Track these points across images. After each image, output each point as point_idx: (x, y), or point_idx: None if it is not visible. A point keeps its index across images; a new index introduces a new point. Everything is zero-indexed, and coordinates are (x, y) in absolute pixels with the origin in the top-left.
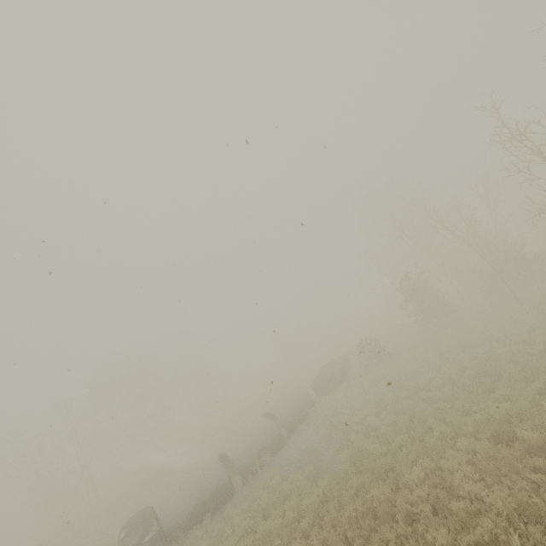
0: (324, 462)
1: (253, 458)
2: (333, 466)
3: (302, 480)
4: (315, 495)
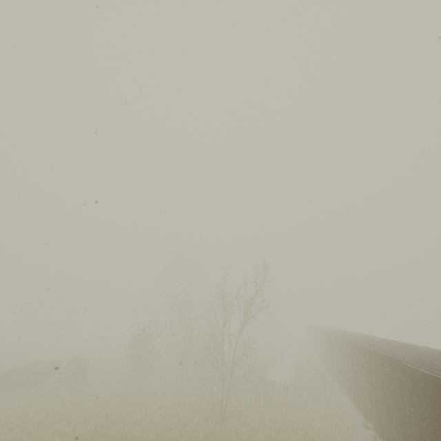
0: None
1: None
2: None
3: None
4: None
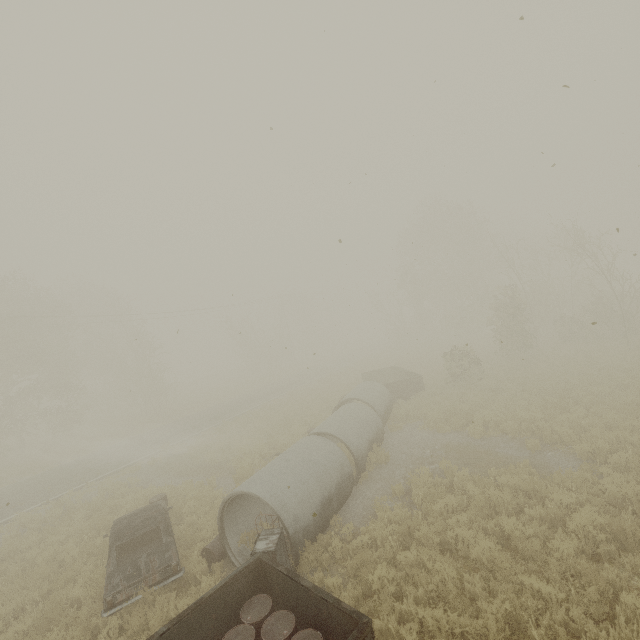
0: (521, 459)
1: (367, 449)
2: (550, 462)
3: (527, 474)
4: (634, 482)
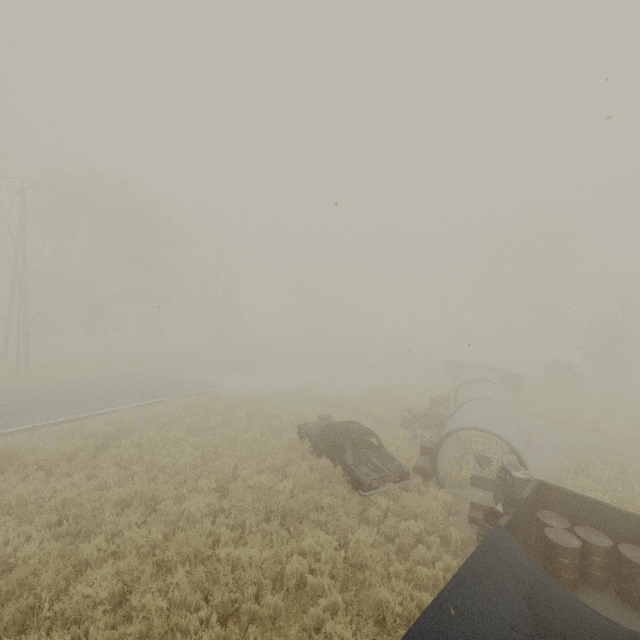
0: None
1: None
2: None
3: None
4: None
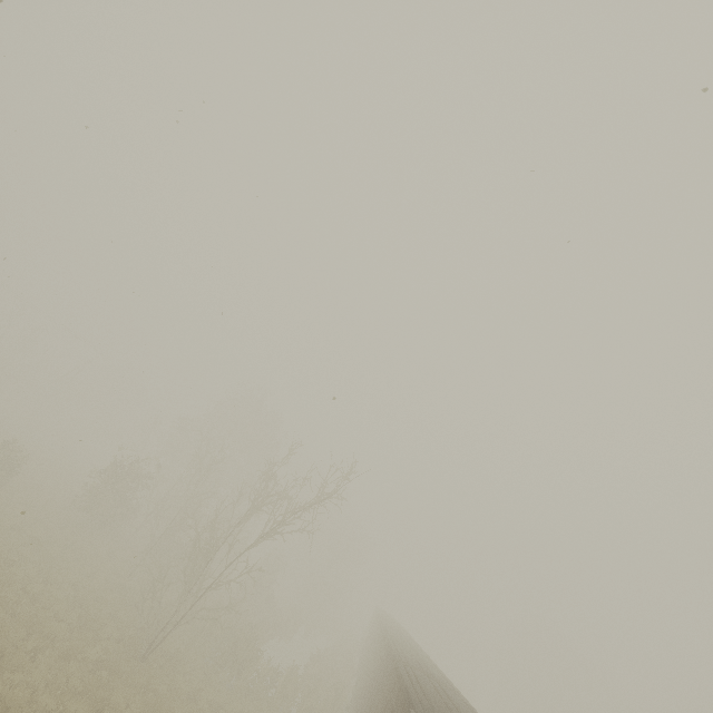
0: None
1: None
2: None
3: None
4: None
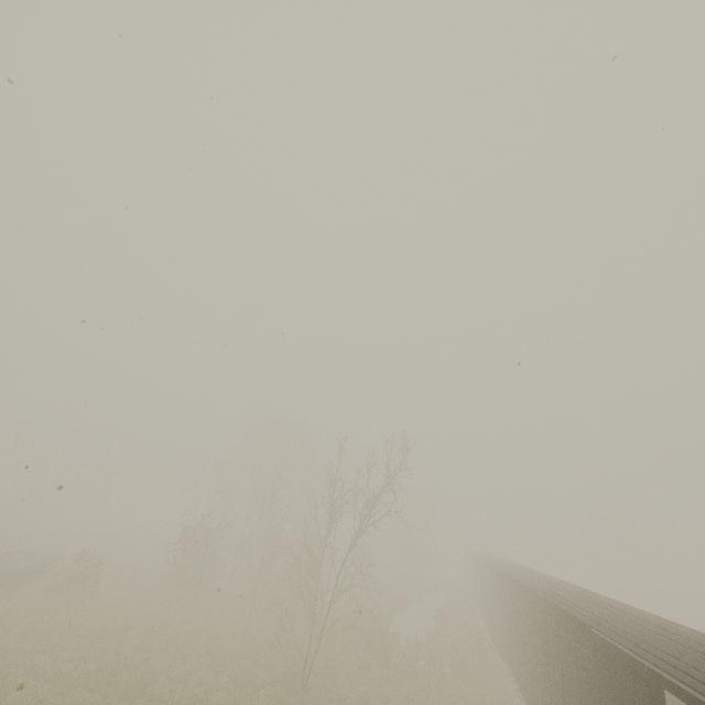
0: None
1: None
2: None
3: None
4: None
